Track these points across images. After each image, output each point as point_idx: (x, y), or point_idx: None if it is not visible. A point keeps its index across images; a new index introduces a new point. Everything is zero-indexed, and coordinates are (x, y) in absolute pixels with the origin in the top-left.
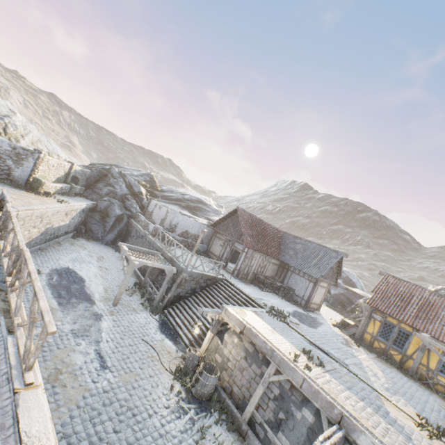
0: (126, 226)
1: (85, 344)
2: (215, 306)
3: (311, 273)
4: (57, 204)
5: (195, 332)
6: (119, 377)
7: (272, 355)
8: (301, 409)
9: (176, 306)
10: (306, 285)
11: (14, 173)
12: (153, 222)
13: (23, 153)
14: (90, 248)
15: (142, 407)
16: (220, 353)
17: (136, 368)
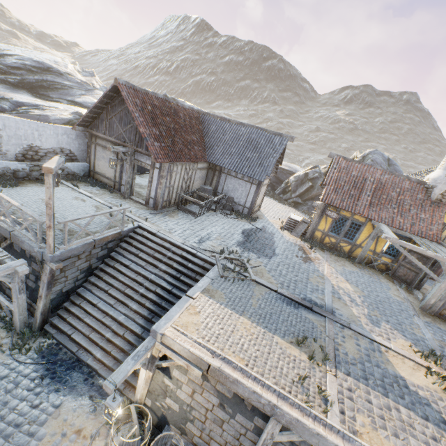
0: None
1: None
2: (137, 284)
3: (254, 175)
4: None
5: (113, 419)
6: None
7: (273, 413)
8: None
9: (67, 310)
10: (248, 189)
11: None
12: None
13: None
14: None
15: None
16: (174, 398)
17: None
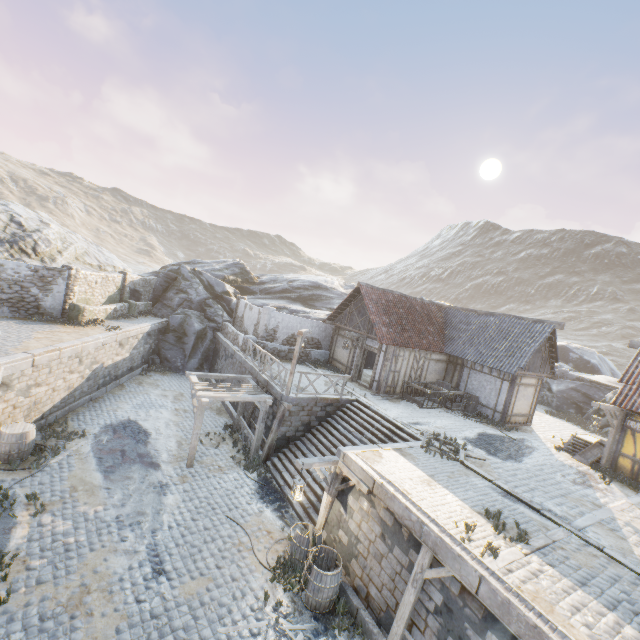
0: (212, 344)
1: (134, 537)
2: (342, 445)
3: (500, 366)
4: (102, 333)
5: (295, 499)
6: (181, 588)
7: (421, 532)
8: (484, 635)
9: (284, 454)
10: (498, 387)
11: (44, 304)
12: (245, 331)
13: (49, 274)
14: (166, 385)
15: (213, 639)
16: (345, 529)
17: (211, 567)
